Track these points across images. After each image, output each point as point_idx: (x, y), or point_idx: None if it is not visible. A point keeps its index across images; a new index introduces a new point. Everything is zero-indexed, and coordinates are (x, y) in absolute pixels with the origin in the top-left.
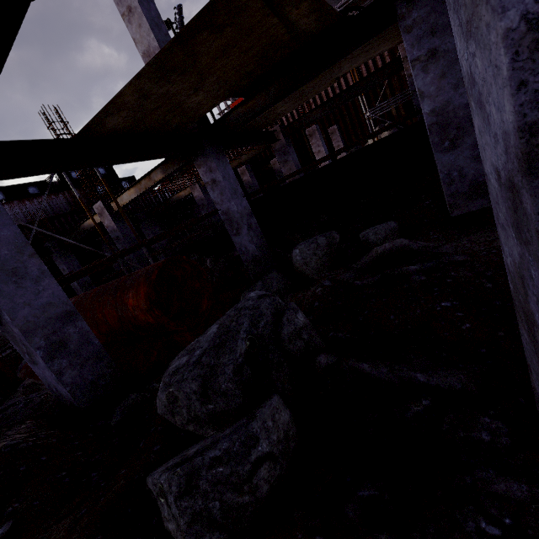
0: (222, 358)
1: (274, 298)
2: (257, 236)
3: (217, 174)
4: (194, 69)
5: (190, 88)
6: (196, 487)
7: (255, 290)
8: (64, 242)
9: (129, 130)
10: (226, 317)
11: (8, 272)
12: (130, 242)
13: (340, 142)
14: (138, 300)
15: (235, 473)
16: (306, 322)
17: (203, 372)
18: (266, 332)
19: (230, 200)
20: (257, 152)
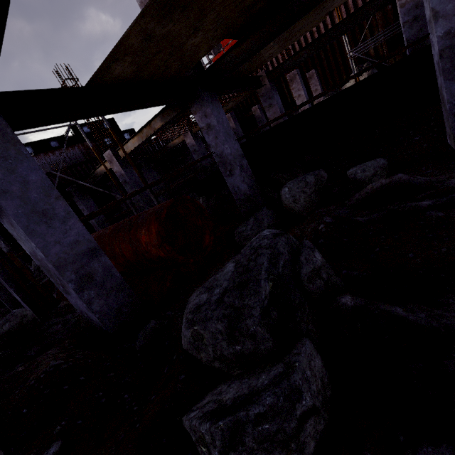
0: (247, 299)
1: (288, 237)
2: (248, 176)
3: (212, 119)
4: (195, 4)
5: (190, 28)
6: (242, 443)
7: (248, 225)
8: (82, 187)
9: (133, 78)
10: (241, 256)
11: (39, 213)
12: (136, 185)
13: (318, 86)
14: (150, 236)
15: (281, 430)
16: (323, 260)
17: (227, 313)
18: (286, 271)
19: (224, 144)
20: (243, 99)
